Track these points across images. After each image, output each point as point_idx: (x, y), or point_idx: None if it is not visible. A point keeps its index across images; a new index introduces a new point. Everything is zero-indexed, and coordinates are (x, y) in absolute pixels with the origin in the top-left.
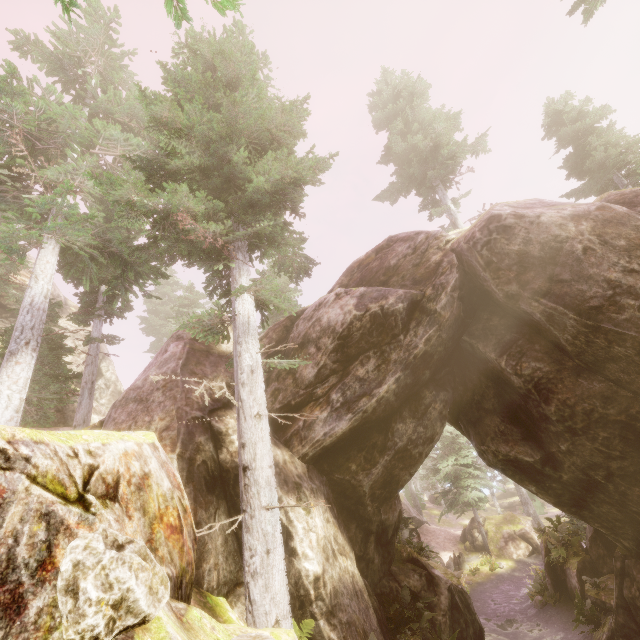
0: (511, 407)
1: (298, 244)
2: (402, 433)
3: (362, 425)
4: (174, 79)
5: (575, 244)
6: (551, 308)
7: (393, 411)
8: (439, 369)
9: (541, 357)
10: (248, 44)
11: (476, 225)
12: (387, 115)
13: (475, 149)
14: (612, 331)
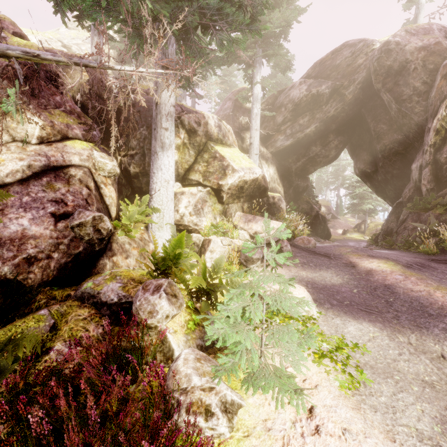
0: (372, 148)
1: (286, 54)
2: (313, 151)
3: (296, 144)
4: None
5: (412, 65)
6: (389, 98)
7: (312, 141)
8: (343, 125)
9: (386, 123)
10: None
11: (379, 45)
12: None
13: None
14: (404, 112)
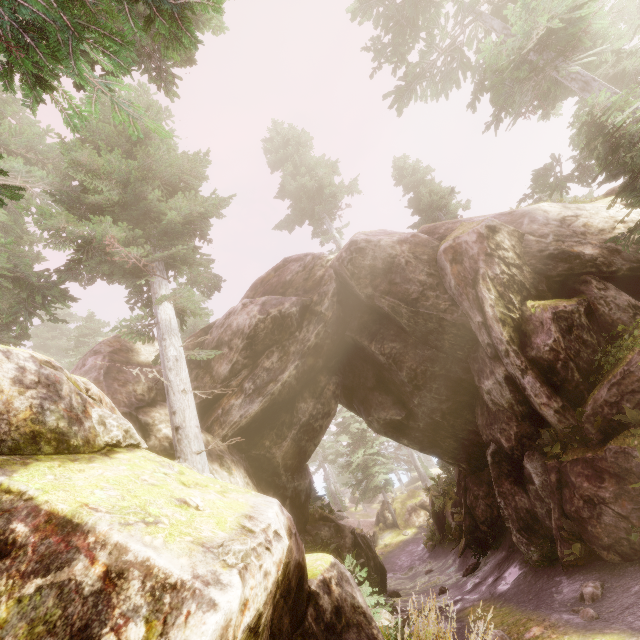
0: (384, 382)
1: (208, 264)
2: (305, 410)
3: (272, 406)
4: (89, 129)
5: (401, 259)
6: (392, 302)
7: (296, 394)
8: (330, 359)
9: (395, 339)
10: (153, 102)
11: (343, 248)
12: (280, 159)
13: (350, 190)
14: (425, 313)
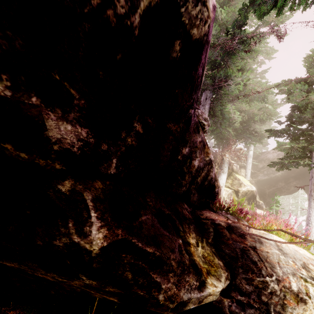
0: None
1: (266, 140)
2: (280, 185)
3: (270, 179)
4: None
5: None
6: None
7: (279, 179)
8: (299, 175)
9: None
10: None
11: None
12: None
13: None
14: None
